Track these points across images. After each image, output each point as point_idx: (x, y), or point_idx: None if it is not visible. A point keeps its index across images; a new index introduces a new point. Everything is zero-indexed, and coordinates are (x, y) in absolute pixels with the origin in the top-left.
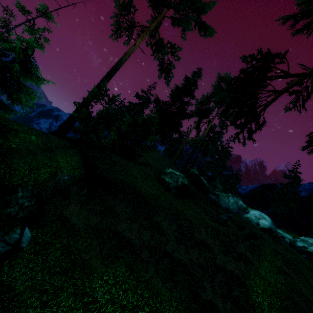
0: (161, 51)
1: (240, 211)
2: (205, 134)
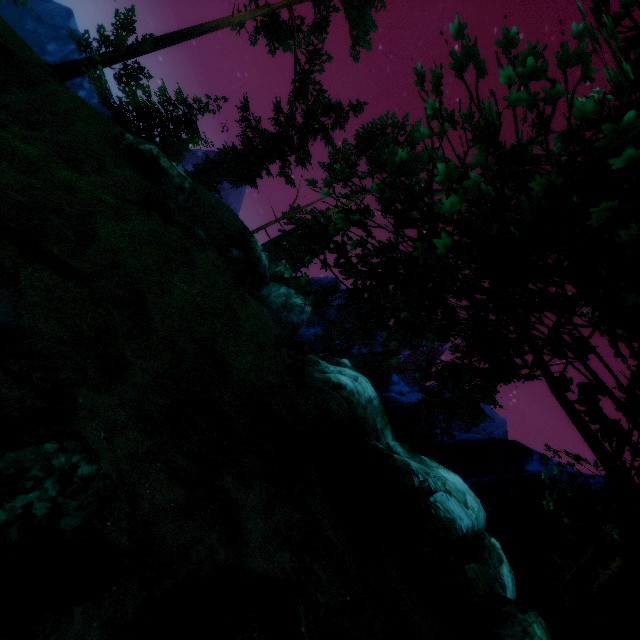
0: (295, 53)
1: (284, 309)
2: (331, 211)
